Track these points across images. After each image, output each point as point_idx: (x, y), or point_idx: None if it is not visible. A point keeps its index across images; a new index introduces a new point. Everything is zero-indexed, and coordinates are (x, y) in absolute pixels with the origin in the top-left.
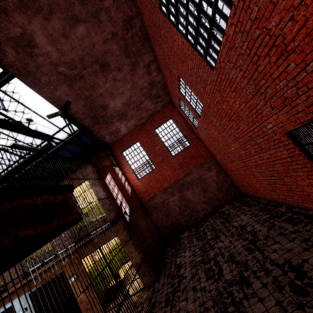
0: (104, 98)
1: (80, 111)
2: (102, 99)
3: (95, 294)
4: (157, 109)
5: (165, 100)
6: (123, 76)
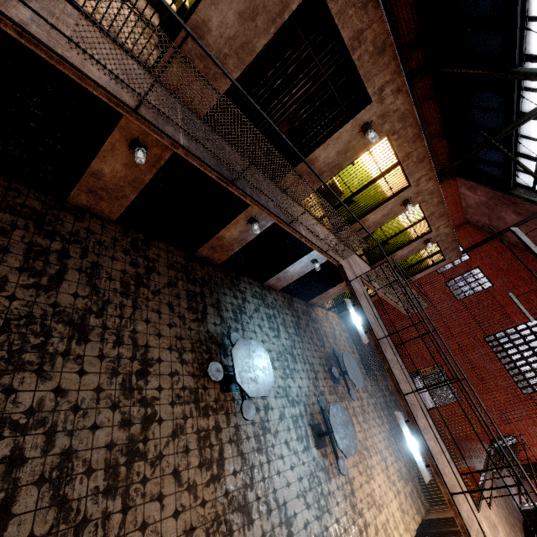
0: (529, 222)
1: (536, 207)
2: (530, 221)
3: (333, 298)
4: (469, 216)
5: (473, 223)
6: (536, 240)
